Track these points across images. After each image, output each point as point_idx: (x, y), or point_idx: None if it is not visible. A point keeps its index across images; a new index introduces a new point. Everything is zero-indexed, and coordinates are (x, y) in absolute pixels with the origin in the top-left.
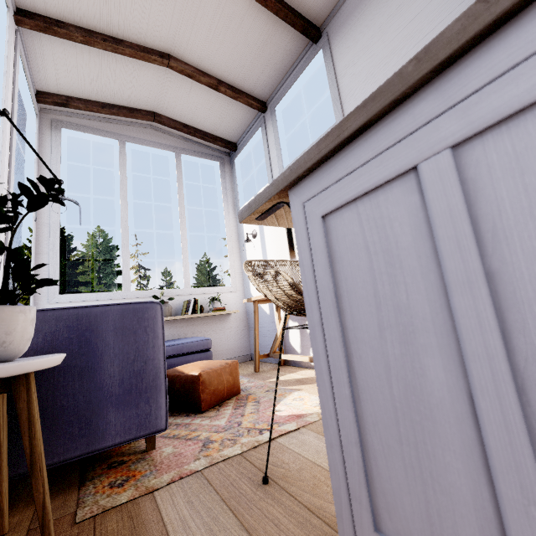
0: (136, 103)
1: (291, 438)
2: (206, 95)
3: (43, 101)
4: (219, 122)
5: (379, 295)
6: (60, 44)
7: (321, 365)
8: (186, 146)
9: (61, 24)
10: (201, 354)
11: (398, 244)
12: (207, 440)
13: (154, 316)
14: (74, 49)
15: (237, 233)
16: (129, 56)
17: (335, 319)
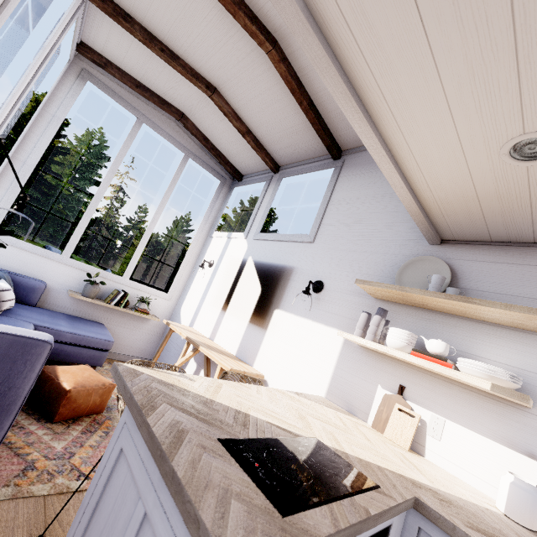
0: (170, 99)
1: None
2: (234, 131)
3: (83, 53)
4: (235, 154)
5: (102, 535)
6: (121, 27)
7: (71, 534)
8: (198, 153)
9: (129, 18)
10: (97, 352)
11: (119, 521)
12: (31, 465)
13: (41, 353)
14: (132, 37)
15: (201, 250)
16: (179, 72)
17: (88, 518)
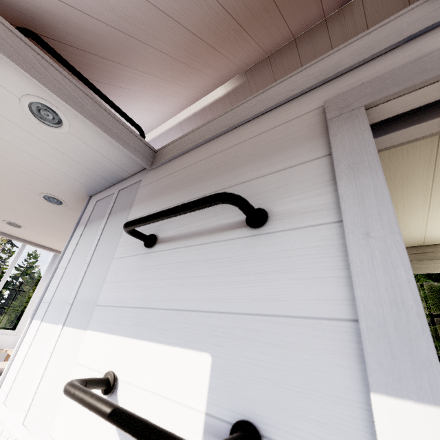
0: None
1: None
2: None
3: None
4: None
5: None
6: None
7: None
8: None
9: None
10: None
11: None
12: None
13: None
14: None
15: None
16: None
17: None
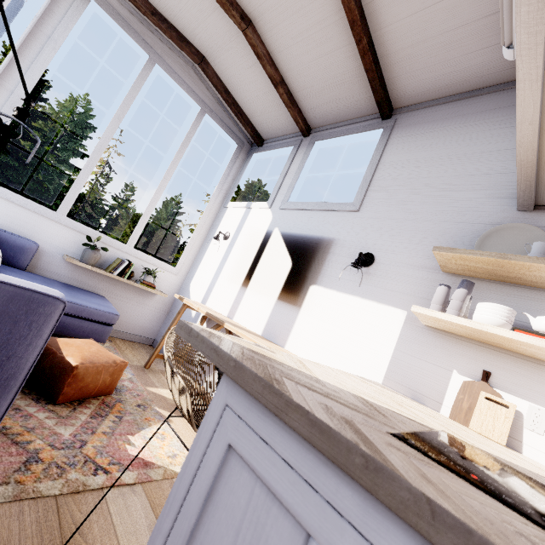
0: (191, 35)
1: (121, 495)
2: (263, 82)
3: None
4: (260, 112)
5: None
6: None
7: None
8: (216, 108)
9: None
10: (100, 326)
11: None
12: (34, 455)
13: (50, 313)
14: None
15: (213, 221)
16: None
17: None
